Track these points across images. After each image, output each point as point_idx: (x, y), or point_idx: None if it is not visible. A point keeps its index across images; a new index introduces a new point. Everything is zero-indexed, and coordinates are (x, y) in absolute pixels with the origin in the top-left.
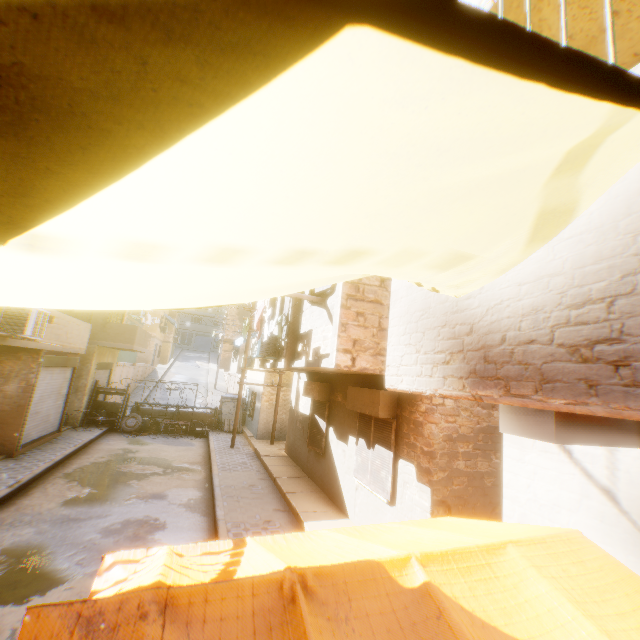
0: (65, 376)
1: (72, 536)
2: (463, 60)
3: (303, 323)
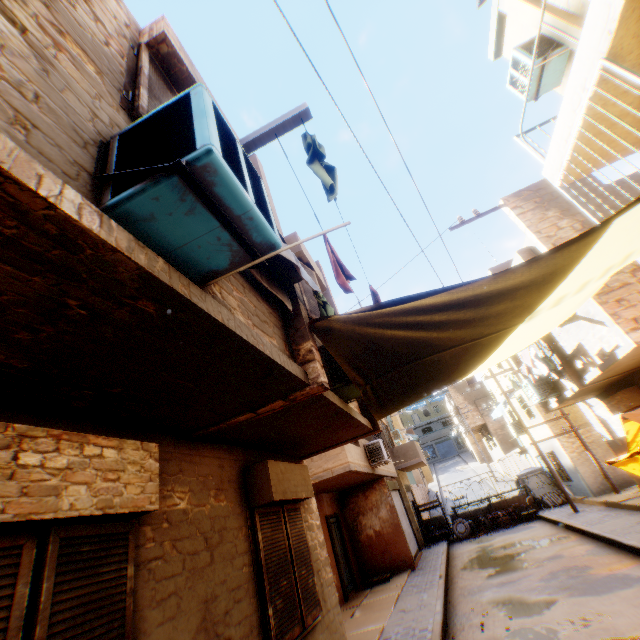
0: (398, 498)
1: (521, 587)
2: (636, 205)
3: (563, 345)
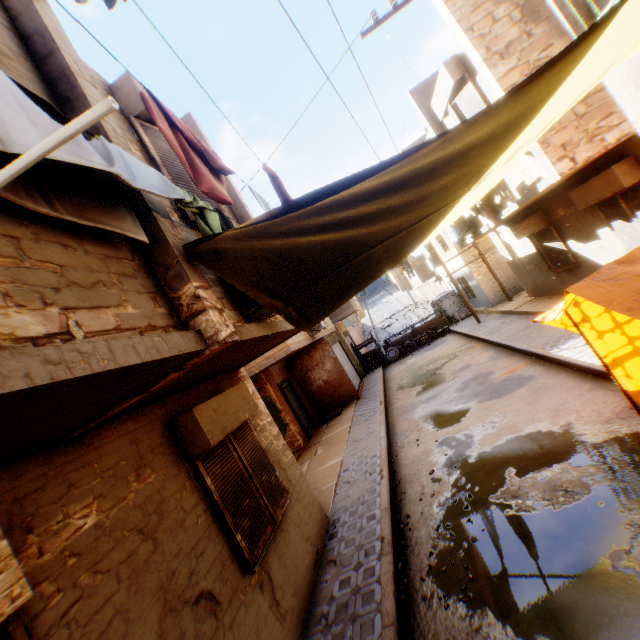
0: (339, 348)
1: (443, 401)
2: None
3: None
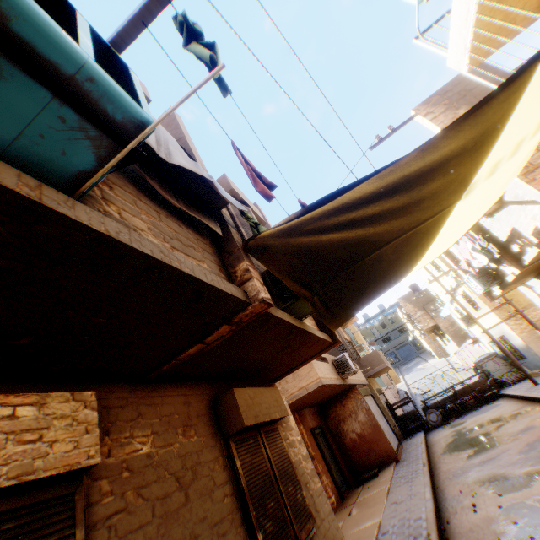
0: (372, 402)
1: (501, 463)
2: None
3: (497, 234)
